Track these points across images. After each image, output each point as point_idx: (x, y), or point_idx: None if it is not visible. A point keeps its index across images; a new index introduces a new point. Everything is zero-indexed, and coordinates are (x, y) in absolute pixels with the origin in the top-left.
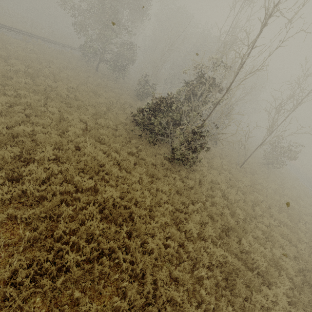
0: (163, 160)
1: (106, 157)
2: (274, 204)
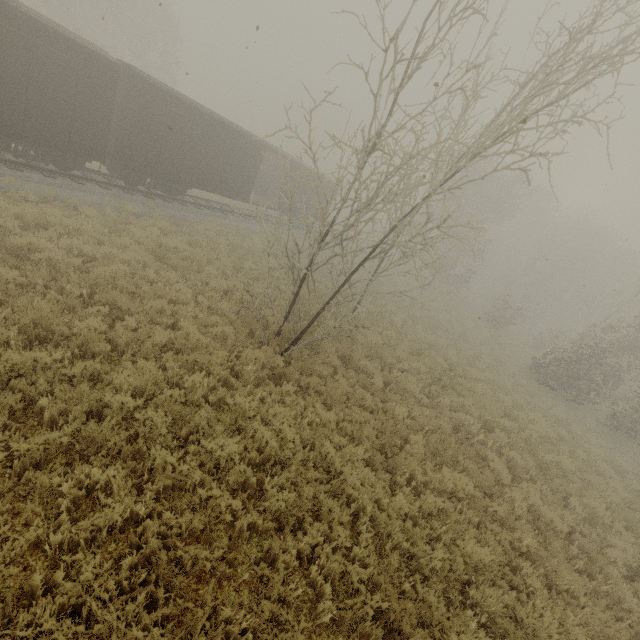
0: (600, 426)
1: None
2: None
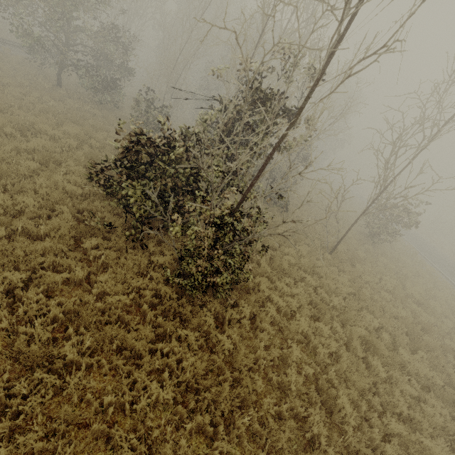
0: (160, 286)
1: None
2: (400, 331)
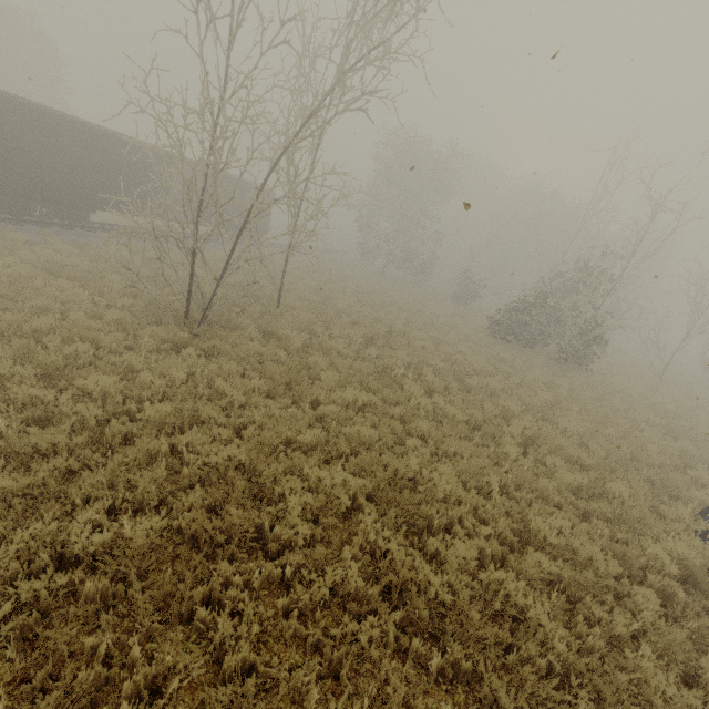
0: (550, 362)
1: None
2: None
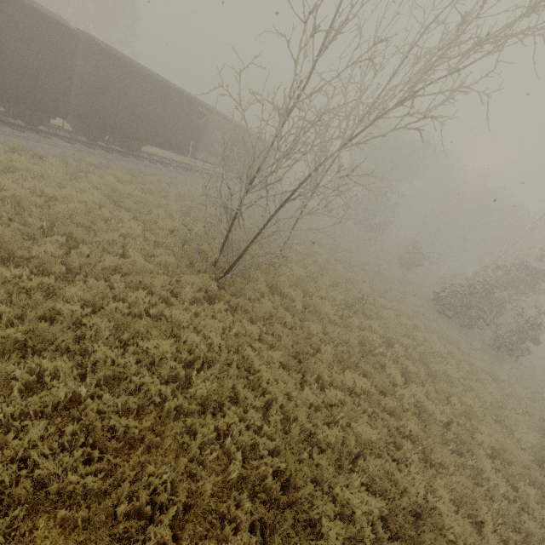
0: (485, 346)
1: None
2: None
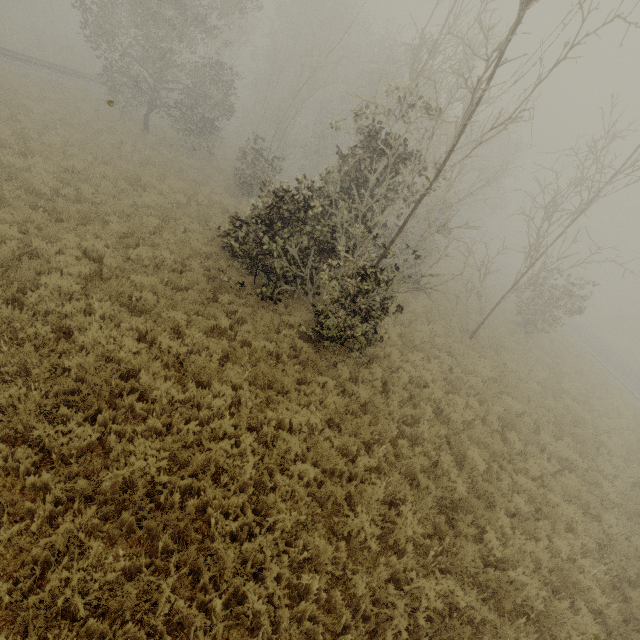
0: (296, 341)
1: (149, 348)
2: (546, 418)
